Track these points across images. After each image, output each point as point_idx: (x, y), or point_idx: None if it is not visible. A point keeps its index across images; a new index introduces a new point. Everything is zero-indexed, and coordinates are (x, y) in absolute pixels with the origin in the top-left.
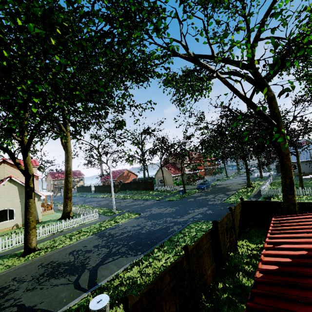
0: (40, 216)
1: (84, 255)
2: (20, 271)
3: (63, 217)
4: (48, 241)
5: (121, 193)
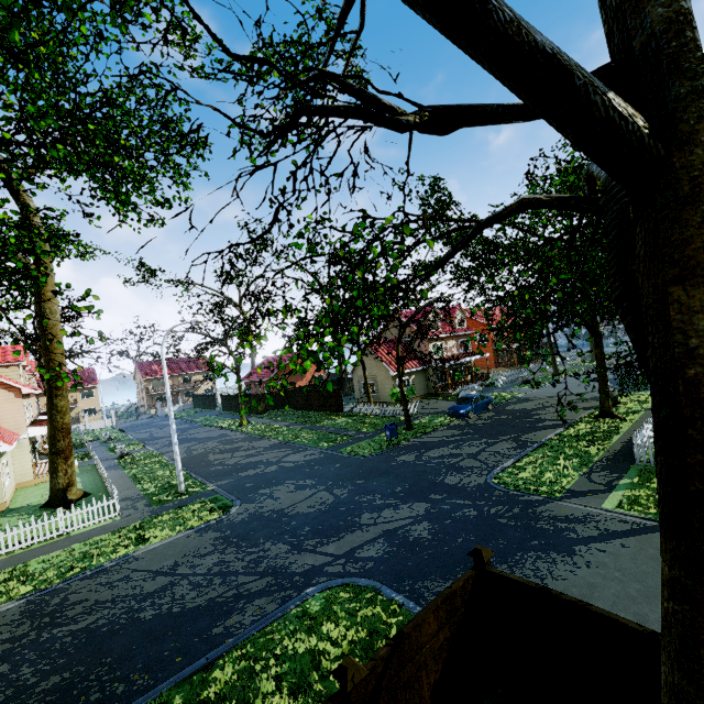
0: (2, 495)
1: None
2: None
3: (49, 502)
4: None
5: (267, 418)
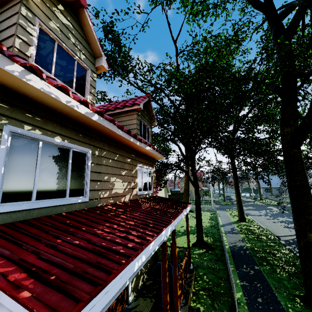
0: None
1: (280, 219)
2: (269, 224)
3: None
4: (231, 218)
5: None
